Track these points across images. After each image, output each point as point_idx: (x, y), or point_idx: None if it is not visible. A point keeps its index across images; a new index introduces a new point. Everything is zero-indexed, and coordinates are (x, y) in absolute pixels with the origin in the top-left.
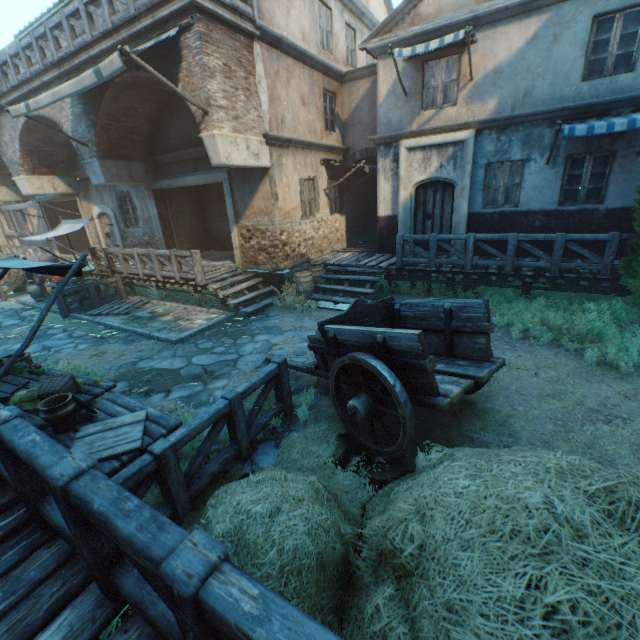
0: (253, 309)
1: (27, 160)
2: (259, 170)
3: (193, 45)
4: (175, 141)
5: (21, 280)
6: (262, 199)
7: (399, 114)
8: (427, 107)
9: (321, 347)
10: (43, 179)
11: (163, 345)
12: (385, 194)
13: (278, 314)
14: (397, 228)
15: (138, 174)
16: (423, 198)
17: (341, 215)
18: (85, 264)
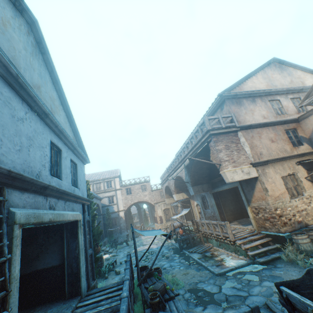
0: (263, 259)
1: (176, 189)
2: (252, 178)
3: (212, 145)
4: (217, 173)
5: (172, 232)
6: (258, 191)
7: None
8: None
9: (284, 304)
10: (180, 194)
11: (211, 275)
12: None
13: (283, 266)
14: None
15: (205, 188)
16: None
17: None
18: (170, 234)
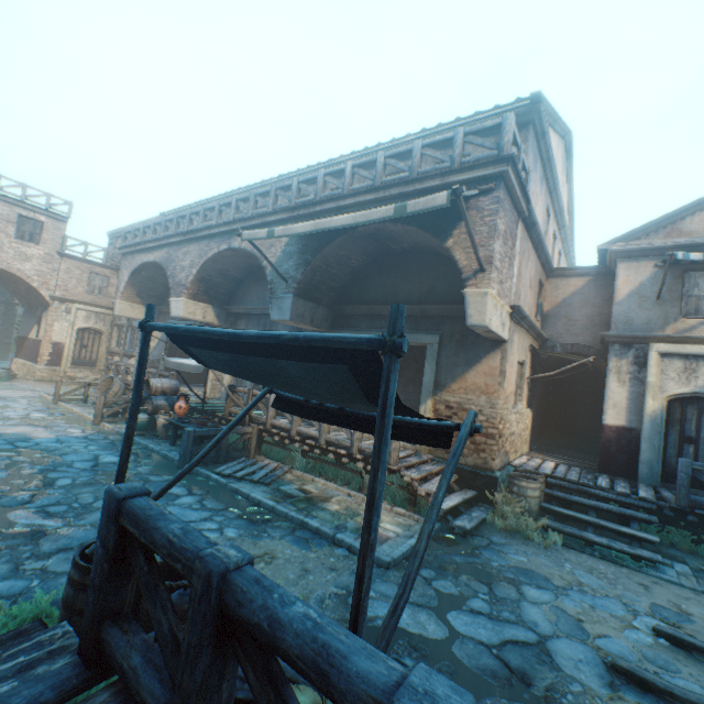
0: (471, 524)
1: (195, 285)
2: (487, 341)
3: (485, 207)
4: (373, 295)
5: (125, 403)
6: (482, 374)
7: (645, 315)
8: (687, 314)
9: None
10: (199, 305)
11: None
12: (617, 398)
13: (506, 542)
14: (634, 444)
15: (318, 318)
16: (679, 414)
17: (530, 410)
18: (479, 429)
